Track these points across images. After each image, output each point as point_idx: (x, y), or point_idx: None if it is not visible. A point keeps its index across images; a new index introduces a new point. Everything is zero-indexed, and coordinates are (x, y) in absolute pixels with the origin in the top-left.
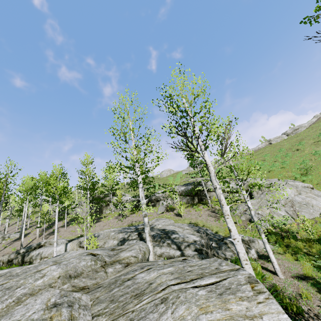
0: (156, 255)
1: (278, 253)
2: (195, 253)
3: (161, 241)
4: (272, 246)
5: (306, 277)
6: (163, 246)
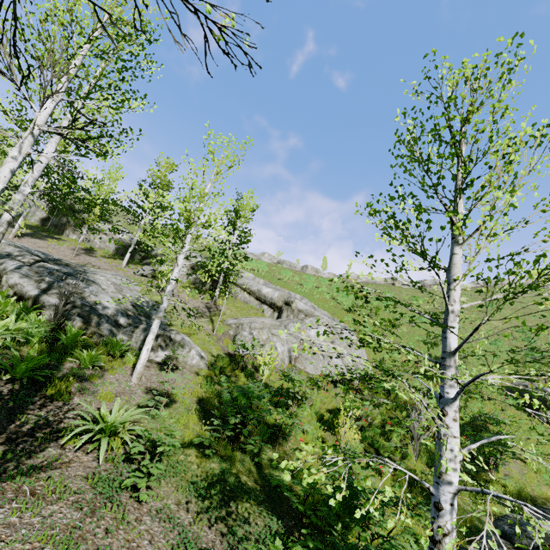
0: (7, 283)
1: (196, 373)
2: (59, 305)
3: (42, 274)
4: (206, 365)
5: (167, 396)
6: (30, 278)
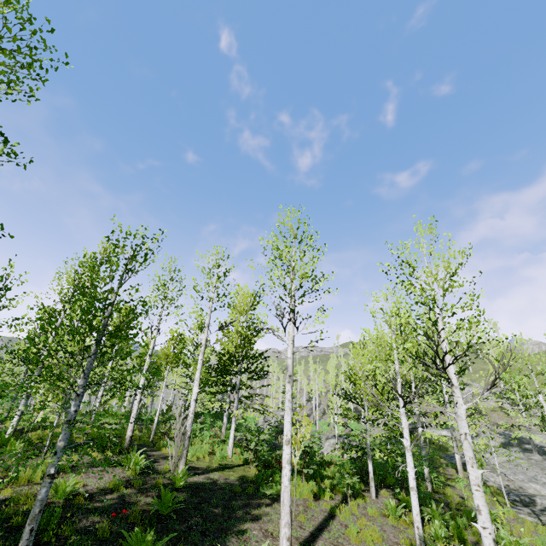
0: None
1: None
2: None
3: (543, 455)
4: None
5: None
6: (545, 460)
